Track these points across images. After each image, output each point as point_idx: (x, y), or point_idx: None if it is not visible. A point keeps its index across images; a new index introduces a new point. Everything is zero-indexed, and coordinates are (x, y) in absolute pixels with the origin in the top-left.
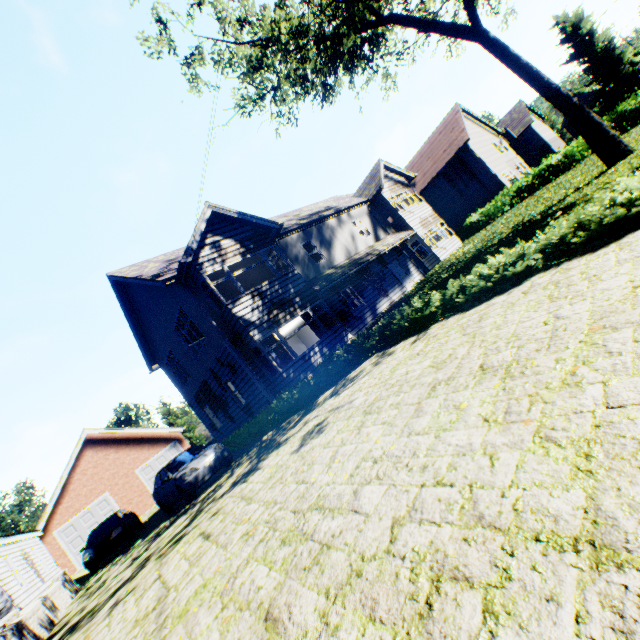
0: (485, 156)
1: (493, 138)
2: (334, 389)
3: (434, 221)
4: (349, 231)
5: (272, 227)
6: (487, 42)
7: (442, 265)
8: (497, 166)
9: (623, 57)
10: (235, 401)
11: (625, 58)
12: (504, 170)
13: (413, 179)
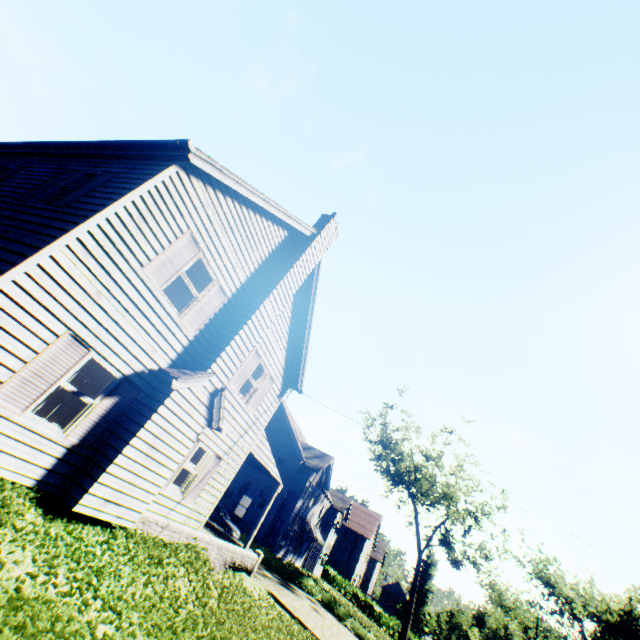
0: (363, 553)
1: (370, 548)
2: (302, 592)
3: (329, 549)
4: (320, 507)
5: (327, 486)
6: (419, 561)
7: (317, 579)
8: (359, 565)
9: (426, 605)
10: (235, 505)
11: (426, 606)
12: (358, 570)
13: (346, 521)
